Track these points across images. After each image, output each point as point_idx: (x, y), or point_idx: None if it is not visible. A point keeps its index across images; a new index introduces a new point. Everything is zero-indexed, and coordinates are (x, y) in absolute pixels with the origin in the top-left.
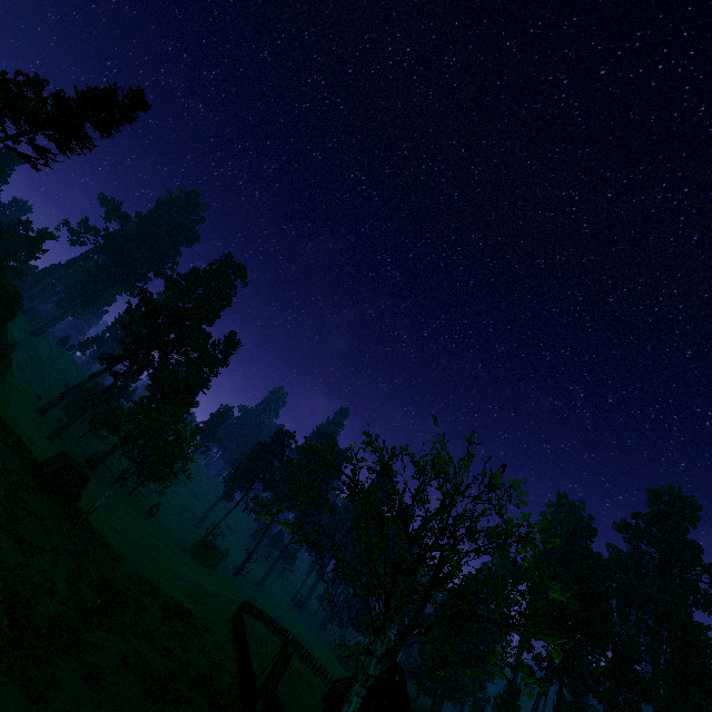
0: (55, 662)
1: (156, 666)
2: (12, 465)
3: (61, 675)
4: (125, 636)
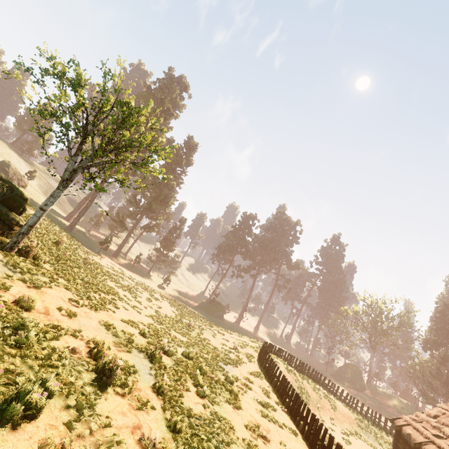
0: None
1: None
2: None
3: None
4: None
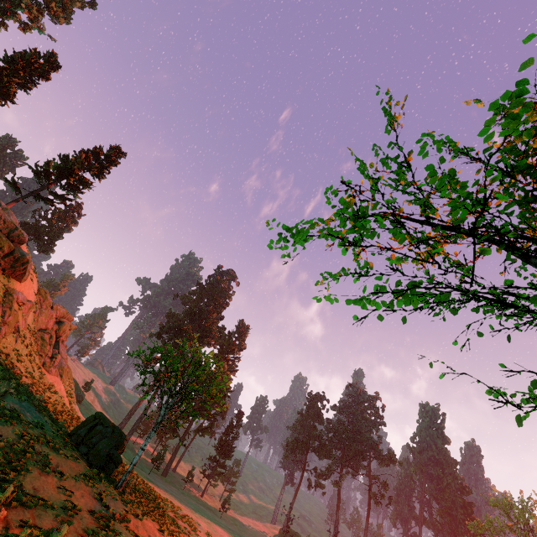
0: None
1: None
2: (34, 420)
3: None
4: None
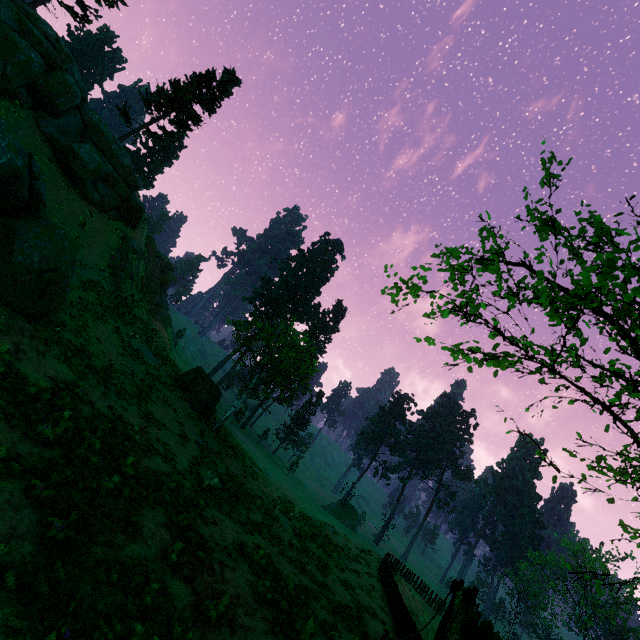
0: (140, 507)
1: (283, 572)
2: (153, 363)
3: (144, 524)
4: (246, 528)
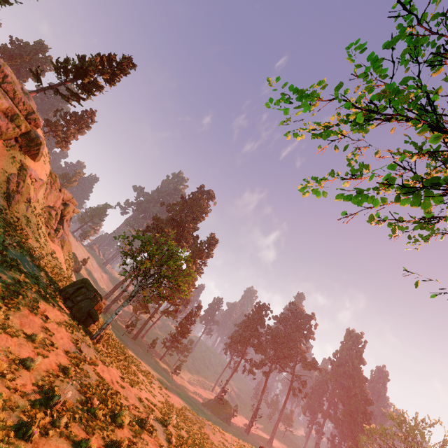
0: None
1: None
2: (31, 272)
3: None
4: None
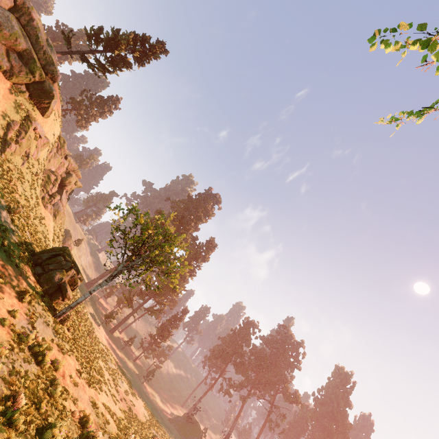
0: None
1: None
2: (0, 221)
3: None
4: None
